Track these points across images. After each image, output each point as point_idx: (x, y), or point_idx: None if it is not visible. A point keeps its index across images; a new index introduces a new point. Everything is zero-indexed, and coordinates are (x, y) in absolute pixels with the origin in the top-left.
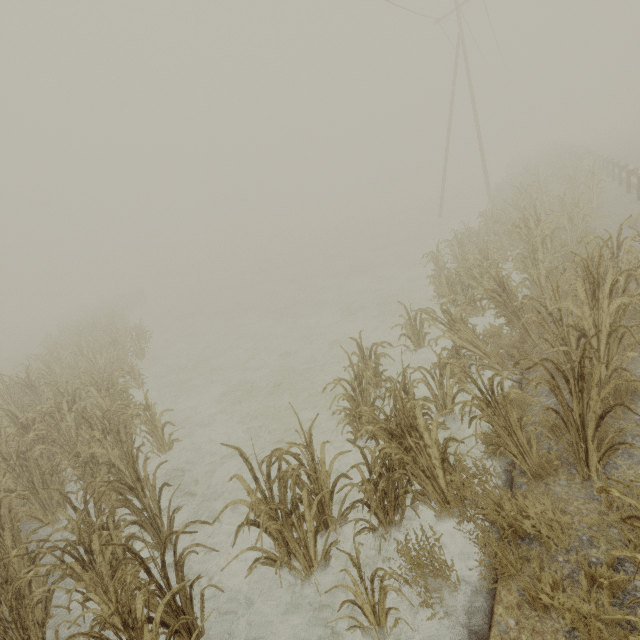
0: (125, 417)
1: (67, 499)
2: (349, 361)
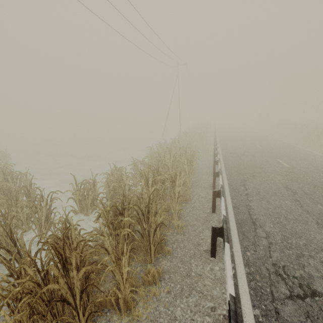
0: (21, 174)
1: (3, 190)
2: (110, 167)
